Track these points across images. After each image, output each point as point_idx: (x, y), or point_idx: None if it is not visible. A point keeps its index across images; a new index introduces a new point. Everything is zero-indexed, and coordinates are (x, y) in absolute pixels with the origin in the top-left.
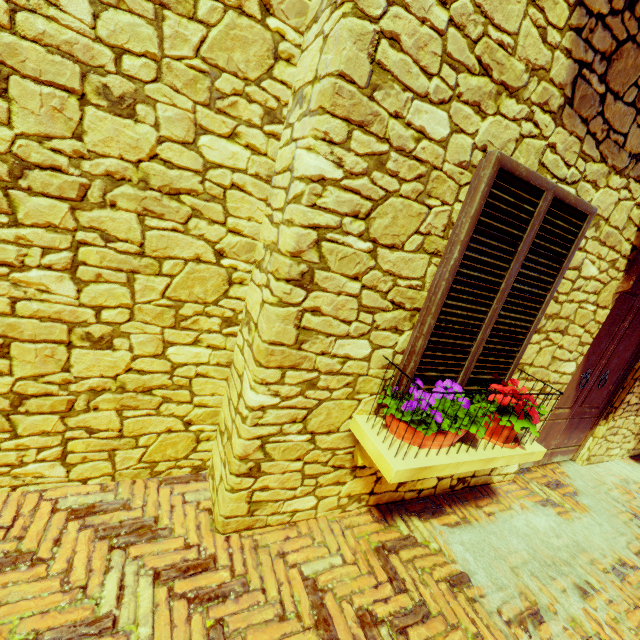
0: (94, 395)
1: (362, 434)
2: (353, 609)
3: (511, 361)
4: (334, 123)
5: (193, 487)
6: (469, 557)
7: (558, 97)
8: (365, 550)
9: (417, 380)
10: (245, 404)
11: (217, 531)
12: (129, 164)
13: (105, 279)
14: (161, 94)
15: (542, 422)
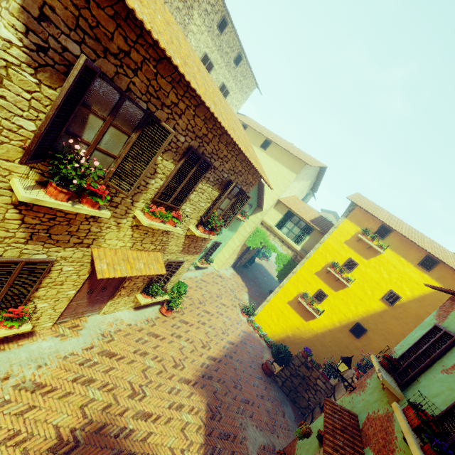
0: None
1: None
2: None
3: (24, 299)
4: None
5: None
6: None
7: (24, 240)
8: None
9: None
10: None
11: None
12: None
13: None
14: None
15: (62, 309)
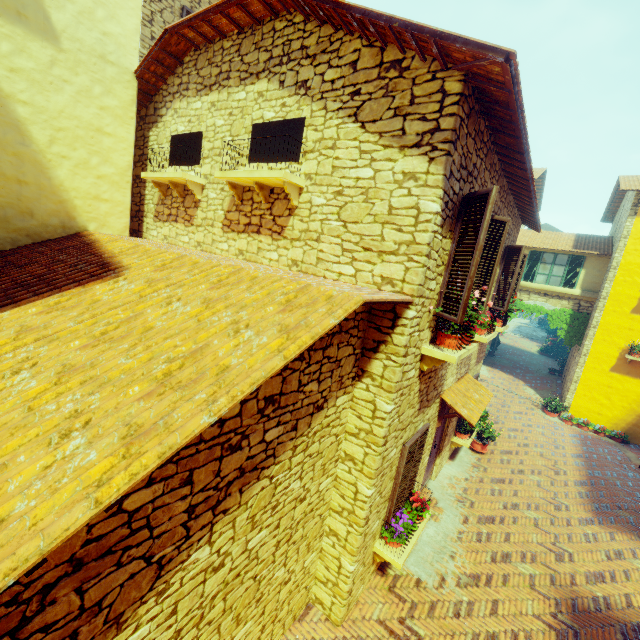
0: (283, 604)
1: (381, 553)
2: (396, 620)
3: (413, 483)
4: (375, 479)
5: (312, 613)
6: (417, 569)
7: (417, 412)
8: (386, 593)
9: (392, 519)
10: (348, 571)
11: (338, 626)
12: (302, 513)
13: (292, 557)
14: (312, 485)
15: (421, 483)
